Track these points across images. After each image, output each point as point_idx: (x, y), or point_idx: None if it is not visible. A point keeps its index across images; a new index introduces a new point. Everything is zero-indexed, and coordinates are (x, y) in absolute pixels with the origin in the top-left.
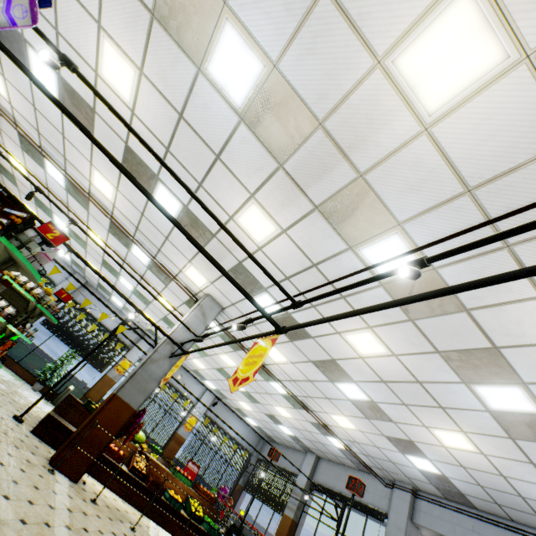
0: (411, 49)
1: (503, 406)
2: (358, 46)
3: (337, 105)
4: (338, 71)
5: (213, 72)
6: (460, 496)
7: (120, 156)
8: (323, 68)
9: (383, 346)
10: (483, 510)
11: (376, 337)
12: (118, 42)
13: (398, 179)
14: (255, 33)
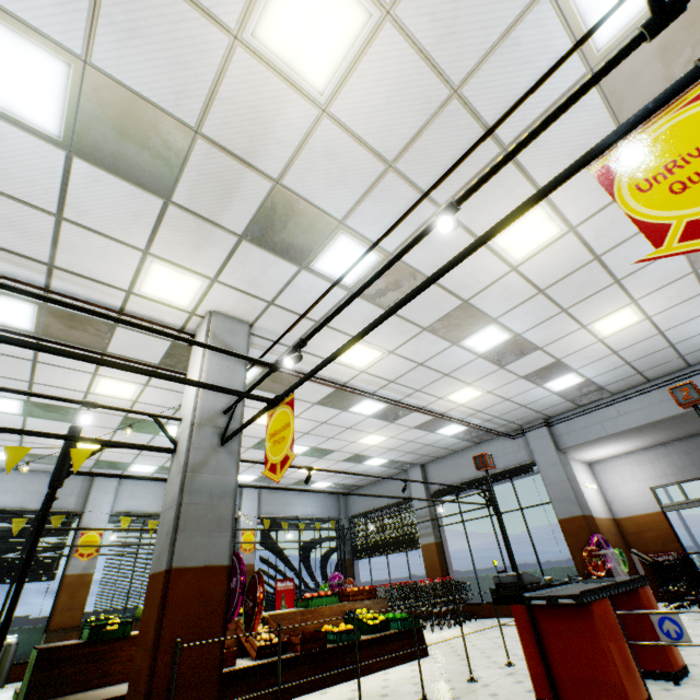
0: None
1: None
2: None
3: None
4: None
5: None
6: (598, 392)
7: None
8: None
9: (557, 222)
10: (620, 391)
11: (549, 209)
12: None
13: None
14: None
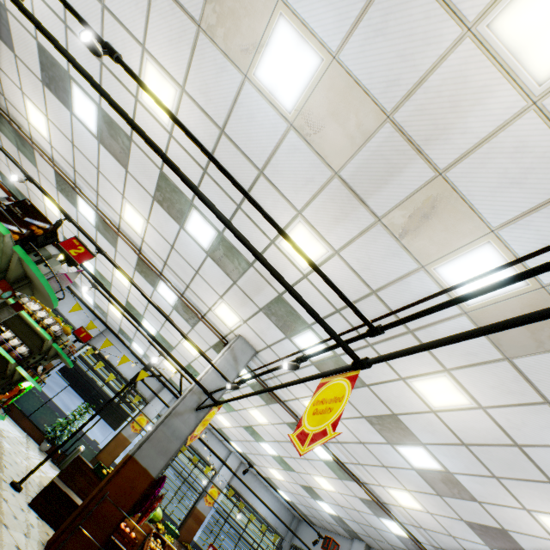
0: (515, 6)
1: None
2: (442, 15)
3: (411, 91)
4: (414, 49)
5: (262, 76)
6: None
7: (153, 184)
8: (395, 49)
9: (464, 395)
10: None
11: (455, 383)
12: (161, 62)
13: (492, 172)
14: (313, 23)
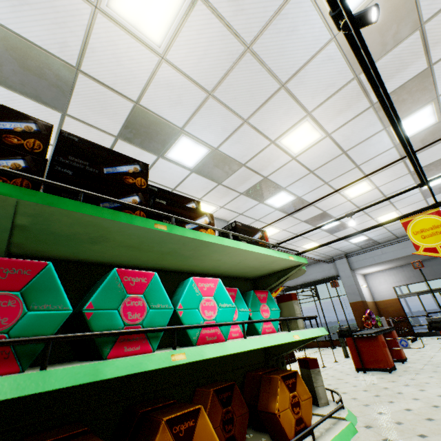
0: None
1: (432, 185)
2: None
3: None
4: None
5: None
6: (373, 243)
7: (118, 122)
8: None
9: (371, 186)
10: (383, 242)
11: (369, 182)
12: None
13: None
14: None
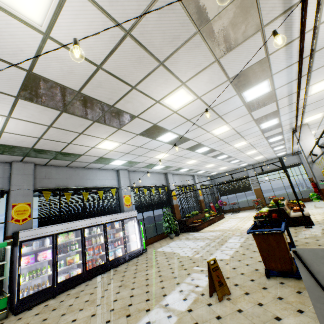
0: None
1: None
2: None
3: None
4: None
5: None
6: None
7: None
8: None
9: None
10: None
11: None
12: None
13: None
14: None
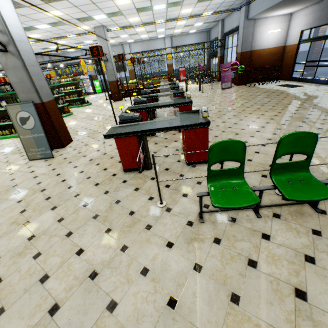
0: None
1: None
2: None
3: None
4: None
5: None
6: None
7: None
8: None
9: None
10: None
11: None
12: None
13: None
14: None
